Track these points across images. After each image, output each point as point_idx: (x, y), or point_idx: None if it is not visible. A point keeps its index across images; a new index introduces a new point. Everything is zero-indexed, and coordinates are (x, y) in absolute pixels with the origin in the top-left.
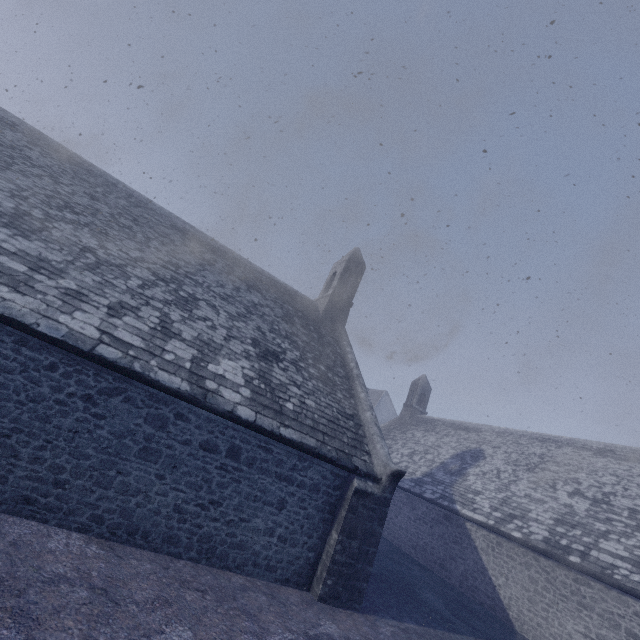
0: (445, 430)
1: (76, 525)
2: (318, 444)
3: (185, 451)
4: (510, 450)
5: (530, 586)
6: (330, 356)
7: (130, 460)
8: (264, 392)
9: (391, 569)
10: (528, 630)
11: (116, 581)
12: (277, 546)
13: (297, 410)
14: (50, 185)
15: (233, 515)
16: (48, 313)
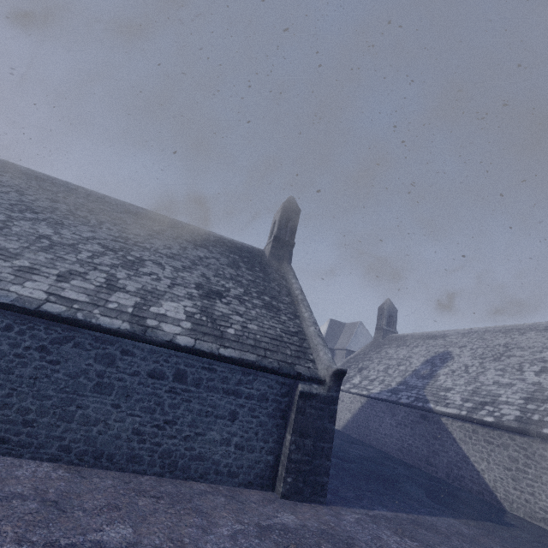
0: (414, 342)
1: (47, 456)
2: (259, 358)
3: (135, 381)
4: (475, 346)
5: (511, 465)
6: (275, 288)
7: (87, 395)
8: (205, 323)
9: (373, 470)
10: (518, 508)
11: (71, 495)
12: (235, 454)
13: (238, 333)
14: (15, 197)
15: (189, 431)
16: (1, 286)
